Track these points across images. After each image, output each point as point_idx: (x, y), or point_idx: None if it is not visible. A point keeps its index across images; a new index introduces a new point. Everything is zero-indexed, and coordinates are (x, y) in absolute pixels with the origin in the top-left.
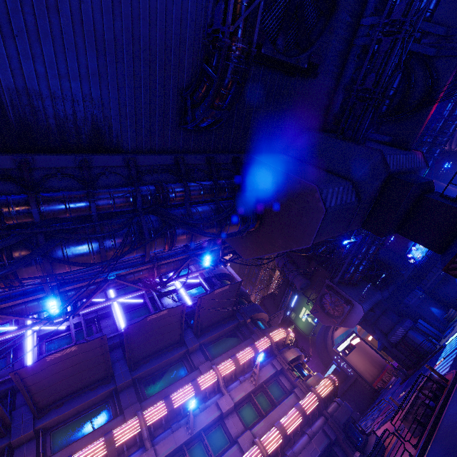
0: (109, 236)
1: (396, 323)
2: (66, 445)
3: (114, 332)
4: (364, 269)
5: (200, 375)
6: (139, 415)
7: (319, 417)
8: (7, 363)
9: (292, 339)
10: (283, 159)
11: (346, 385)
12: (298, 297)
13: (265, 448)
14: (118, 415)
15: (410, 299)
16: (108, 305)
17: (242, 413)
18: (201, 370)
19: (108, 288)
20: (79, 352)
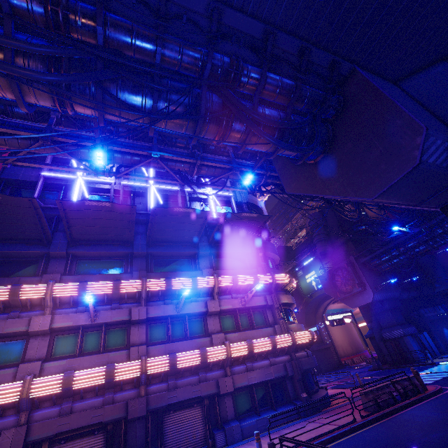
0: (165, 97)
1: (399, 324)
2: (85, 274)
3: (144, 210)
4: (398, 263)
5: (201, 276)
6: (143, 280)
7: (286, 355)
8: (58, 196)
9: (292, 288)
10: (393, 88)
11: (317, 347)
12: (313, 260)
13: (231, 352)
14: (128, 273)
15: (428, 312)
16: (145, 187)
17: (223, 320)
18: (203, 272)
19: (149, 166)
20: (111, 210)
